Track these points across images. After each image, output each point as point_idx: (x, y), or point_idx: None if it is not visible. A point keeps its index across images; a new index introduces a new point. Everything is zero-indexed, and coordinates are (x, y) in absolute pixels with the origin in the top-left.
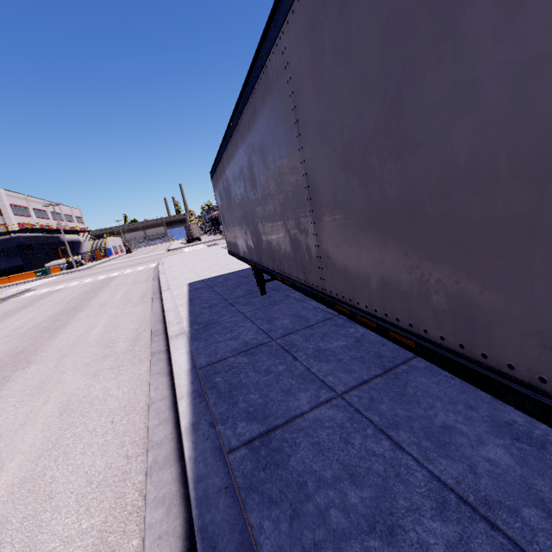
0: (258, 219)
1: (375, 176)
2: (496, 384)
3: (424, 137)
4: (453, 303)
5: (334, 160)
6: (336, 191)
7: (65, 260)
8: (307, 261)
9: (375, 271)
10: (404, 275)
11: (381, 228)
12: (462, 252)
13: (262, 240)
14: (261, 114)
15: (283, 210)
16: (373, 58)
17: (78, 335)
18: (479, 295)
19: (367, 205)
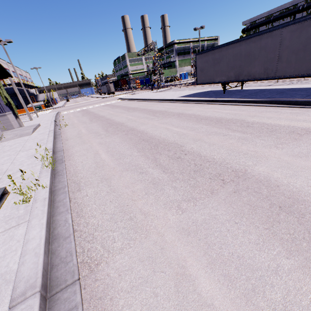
0: (244, 66)
1: (298, 54)
2: (310, 75)
3: (308, 50)
4: (306, 69)
5: (289, 52)
6: (288, 57)
7: (38, 104)
8: (270, 72)
9: (293, 68)
10: (299, 67)
11: (297, 62)
12: (309, 62)
13: (244, 72)
14: (264, 40)
15: (264, 62)
16: (304, 40)
17: (163, 108)
18: (310, 67)
19: (295, 59)
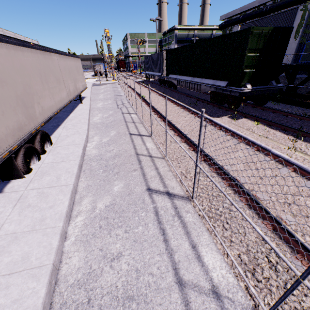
0: None
1: None
2: None
3: None
4: None
5: None
6: None
7: None
8: None
9: None
10: None
11: None
12: None
13: None
14: None
15: None
16: None
17: None
18: None
19: None
